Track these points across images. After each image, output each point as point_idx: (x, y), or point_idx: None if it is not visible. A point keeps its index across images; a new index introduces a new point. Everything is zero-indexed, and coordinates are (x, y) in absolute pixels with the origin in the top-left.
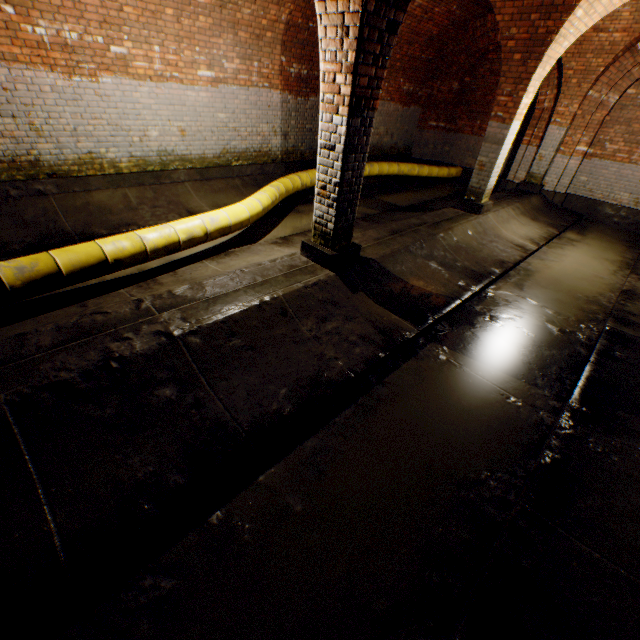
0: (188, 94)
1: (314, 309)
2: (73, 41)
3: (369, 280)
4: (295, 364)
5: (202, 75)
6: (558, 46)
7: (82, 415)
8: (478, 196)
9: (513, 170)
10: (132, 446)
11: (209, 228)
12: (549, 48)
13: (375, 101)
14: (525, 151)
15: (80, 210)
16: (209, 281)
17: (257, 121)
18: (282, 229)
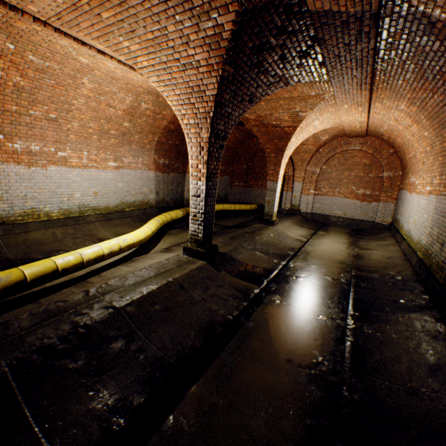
0: (101, 174)
1: (199, 283)
2: (36, 150)
3: (226, 264)
4: (195, 316)
5: (110, 165)
6: (288, 151)
7: (61, 368)
8: (270, 216)
9: (283, 203)
10: (100, 384)
11: (122, 245)
12: (285, 152)
13: (217, 175)
14: (286, 194)
15: (20, 244)
16: (130, 274)
17: (141, 186)
18: (163, 244)
